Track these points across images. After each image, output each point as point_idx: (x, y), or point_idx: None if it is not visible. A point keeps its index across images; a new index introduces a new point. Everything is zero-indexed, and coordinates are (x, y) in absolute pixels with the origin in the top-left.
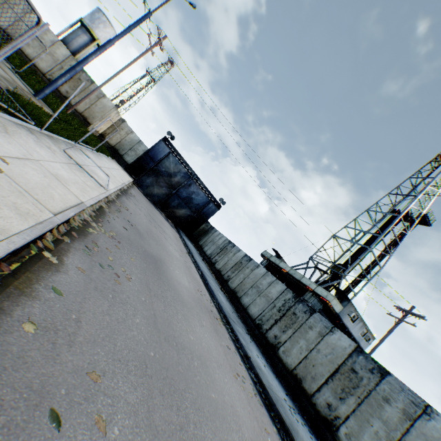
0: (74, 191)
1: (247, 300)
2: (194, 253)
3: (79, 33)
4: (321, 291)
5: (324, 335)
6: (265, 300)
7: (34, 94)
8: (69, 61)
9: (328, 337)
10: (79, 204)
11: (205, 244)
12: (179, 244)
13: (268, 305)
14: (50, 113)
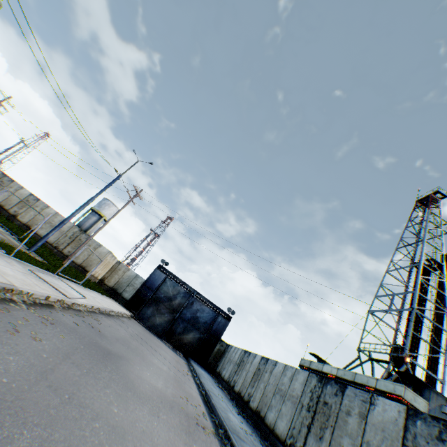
0: (10, 279)
1: (271, 414)
2: (204, 377)
3: (90, 216)
4: (384, 385)
5: (366, 413)
6: (291, 403)
7: (28, 249)
8: (72, 229)
9: (371, 415)
10: (7, 284)
11: (223, 367)
12: (178, 365)
13: (295, 408)
14: (40, 259)
